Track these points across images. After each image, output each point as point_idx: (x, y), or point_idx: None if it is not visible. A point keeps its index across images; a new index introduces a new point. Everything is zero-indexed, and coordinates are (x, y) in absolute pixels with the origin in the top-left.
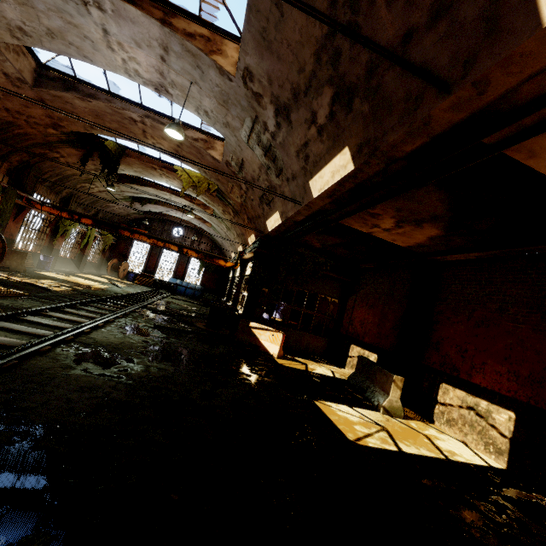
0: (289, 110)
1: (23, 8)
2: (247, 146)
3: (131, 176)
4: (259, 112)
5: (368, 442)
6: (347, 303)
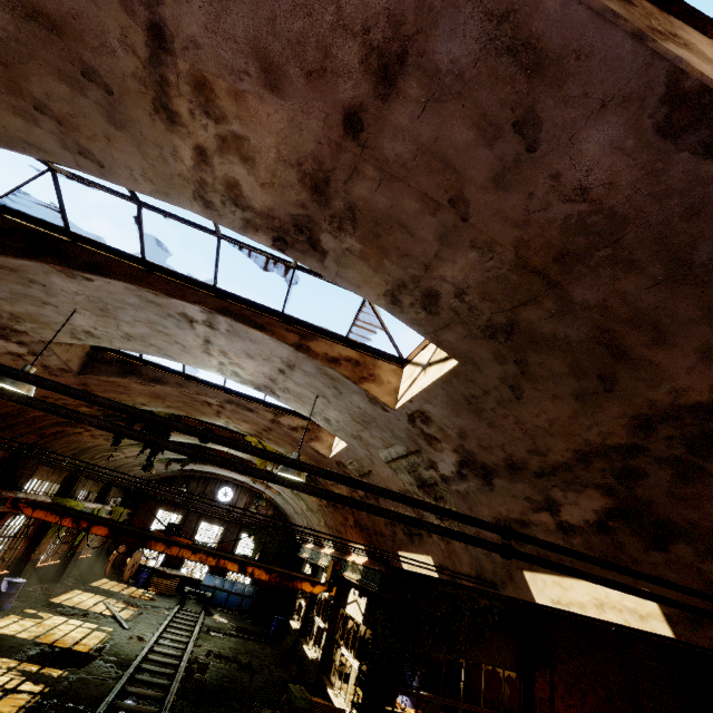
0: (492, 473)
1: (101, 318)
2: (386, 465)
3: None
4: (426, 449)
5: None
6: (535, 683)
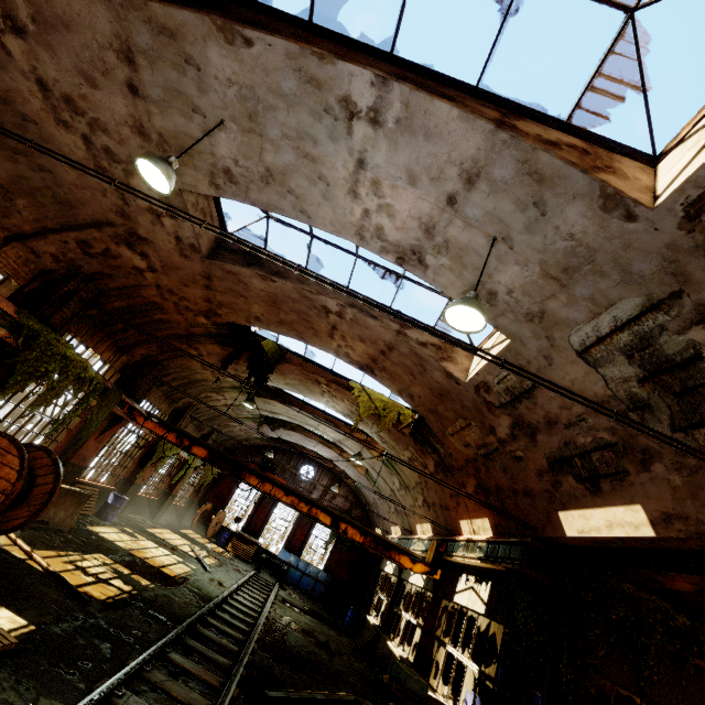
0: None
1: (245, 139)
2: (578, 357)
3: (275, 389)
4: (700, 281)
5: None
6: None
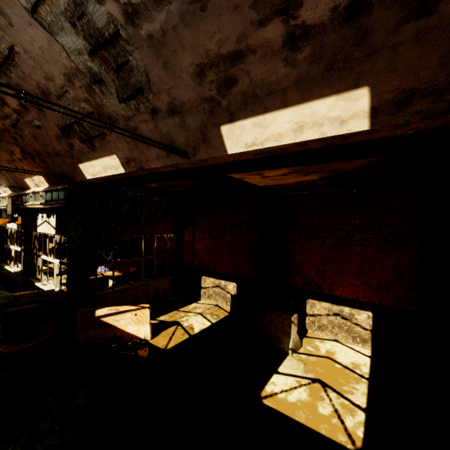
0: None
1: None
2: (32, 18)
3: None
4: None
5: (354, 431)
6: (184, 235)
